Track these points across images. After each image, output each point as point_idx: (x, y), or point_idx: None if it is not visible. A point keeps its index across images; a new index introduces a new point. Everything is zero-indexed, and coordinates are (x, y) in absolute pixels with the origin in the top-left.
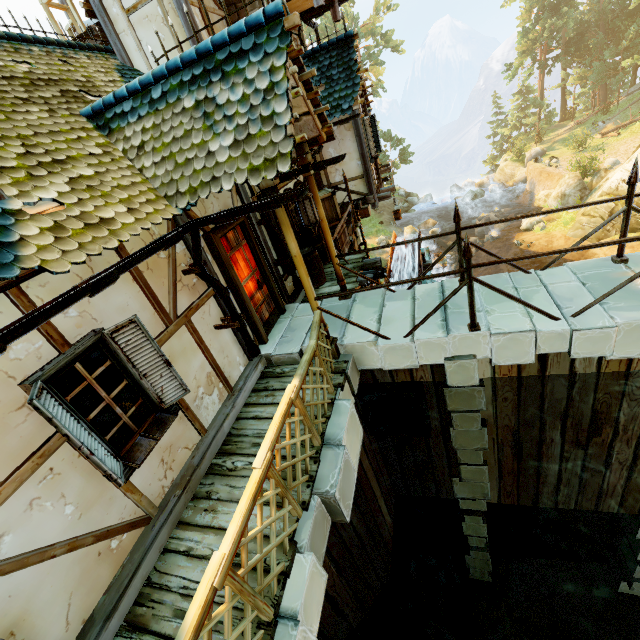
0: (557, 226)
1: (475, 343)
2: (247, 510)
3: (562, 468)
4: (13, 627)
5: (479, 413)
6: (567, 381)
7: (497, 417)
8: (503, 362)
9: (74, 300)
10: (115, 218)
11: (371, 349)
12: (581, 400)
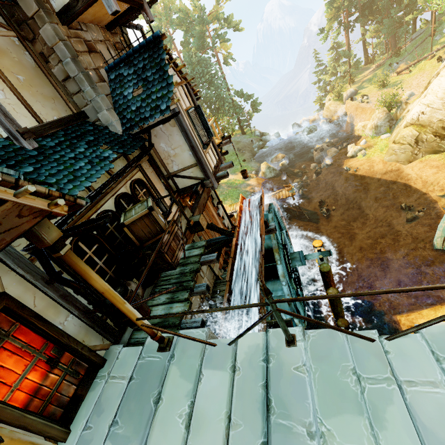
0: (375, 152)
1: None
2: None
3: None
4: None
5: None
6: None
7: None
8: None
9: None
10: None
11: None
12: None
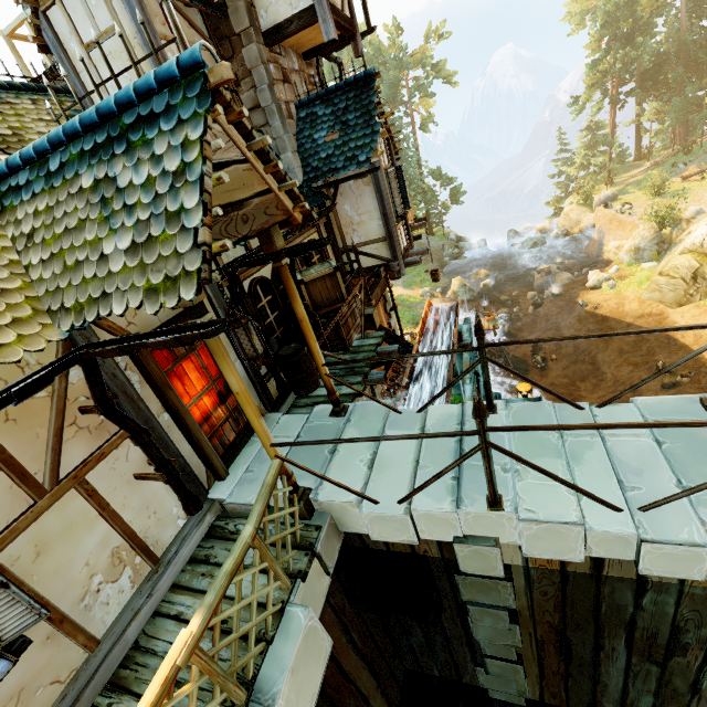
0: (629, 285)
1: (497, 524)
2: None
3: (628, 681)
4: None
5: (506, 611)
6: (634, 587)
7: (534, 610)
8: (538, 554)
9: None
10: None
11: (354, 511)
12: (655, 612)
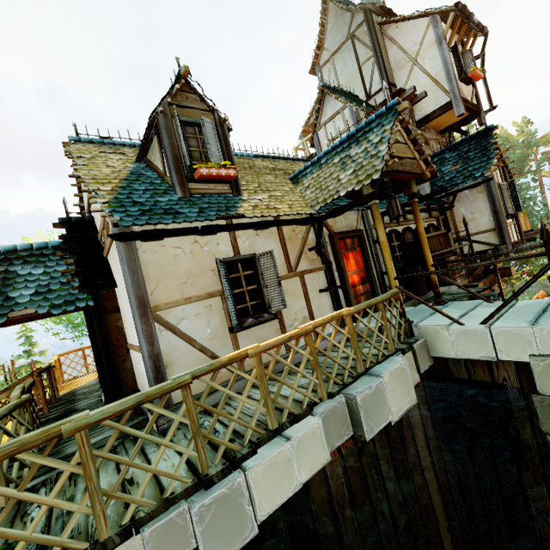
0: None
1: None
2: (282, 338)
3: None
4: (168, 364)
5: None
6: None
7: None
8: None
9: (248, 226)
10: (281, 208)
11: (444, 334)
12: None
